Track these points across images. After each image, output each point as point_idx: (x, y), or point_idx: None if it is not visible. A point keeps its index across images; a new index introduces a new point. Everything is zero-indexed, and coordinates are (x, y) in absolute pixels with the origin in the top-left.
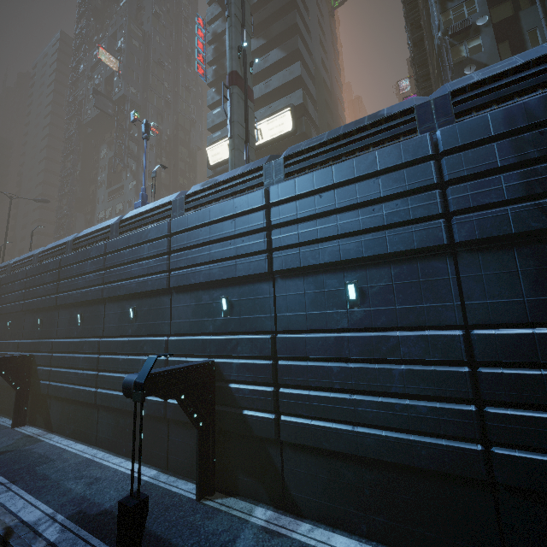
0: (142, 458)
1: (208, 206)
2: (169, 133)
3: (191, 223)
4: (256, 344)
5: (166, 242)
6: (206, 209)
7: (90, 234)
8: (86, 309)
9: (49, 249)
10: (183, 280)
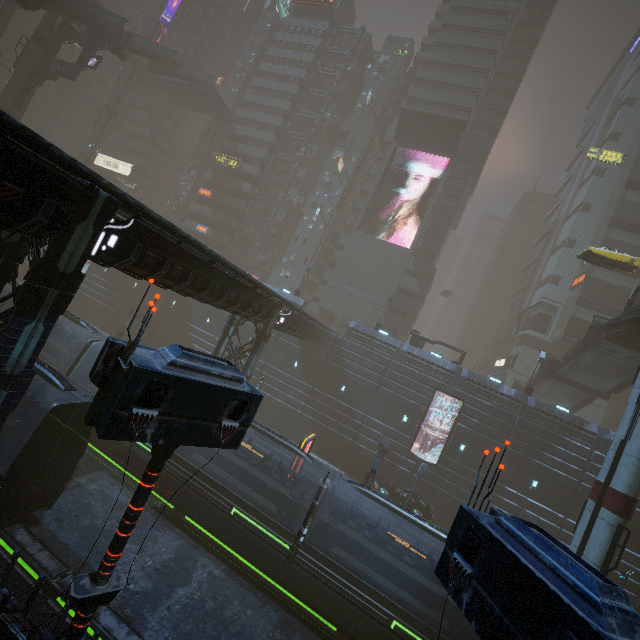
0: None
1: None
2: None
3: None
4: None
5: None
6: None
7: None
8: None
9: None
10: None
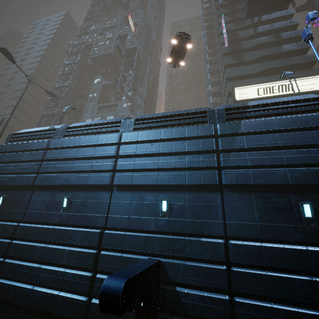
0: None
1: None
2: None
3: None
4: None
5: None
6: None
7: (262, 105)
8: None
9: (161, 117)
10: None
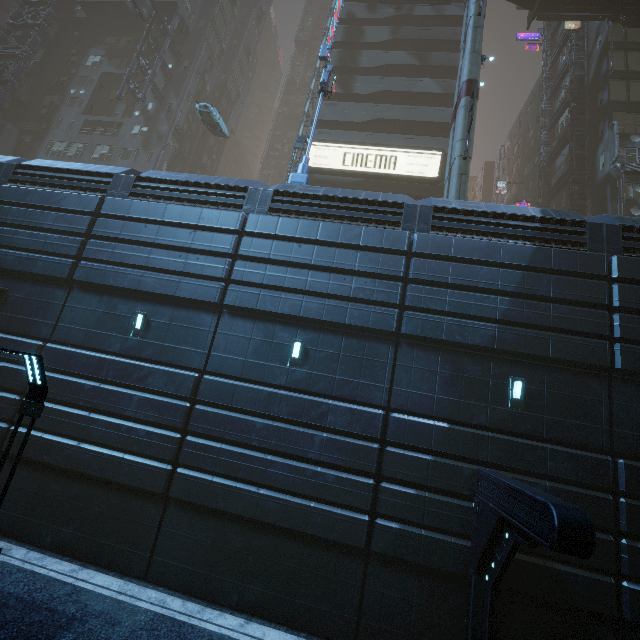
0: (286, 618)
1: (482, 238)
2: (209, 91)
3: (463, 252)
4: (586, 464)
5: (402, 261)
6: (495, 243)
7: (184, 183)
8: (161, 310)
9: (54, 170)
10: (436, 331)
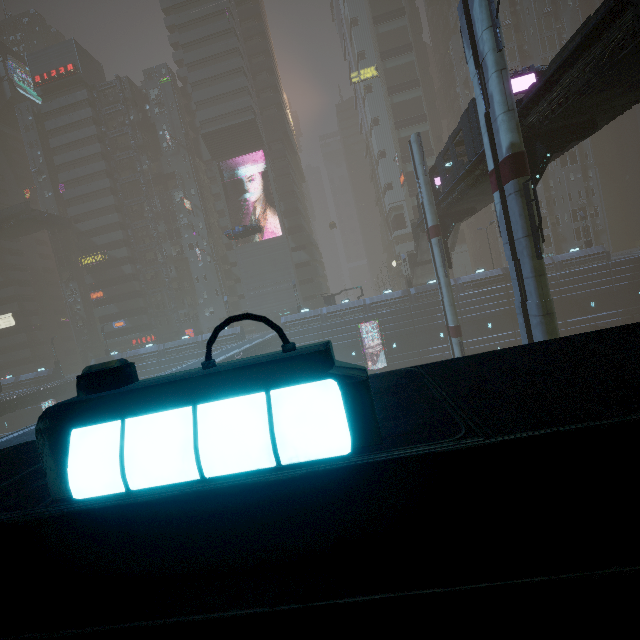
0: None
1: None
2: None
3: None
4: None
5: None
6: None
7: None
8: None
9: None
10: None
